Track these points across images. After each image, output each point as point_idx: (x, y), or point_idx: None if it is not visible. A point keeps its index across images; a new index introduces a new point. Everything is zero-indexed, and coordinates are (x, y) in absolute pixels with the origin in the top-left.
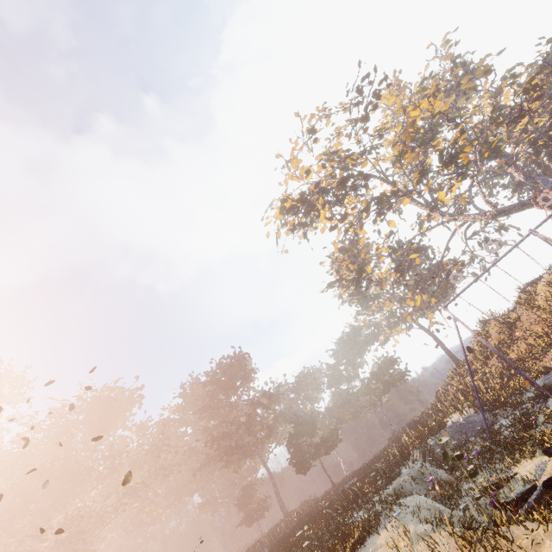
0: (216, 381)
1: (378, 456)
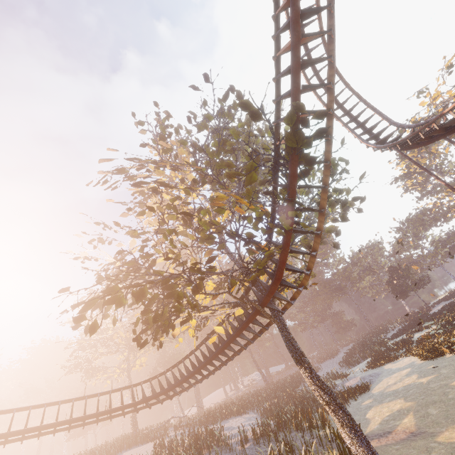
0: None
1: None
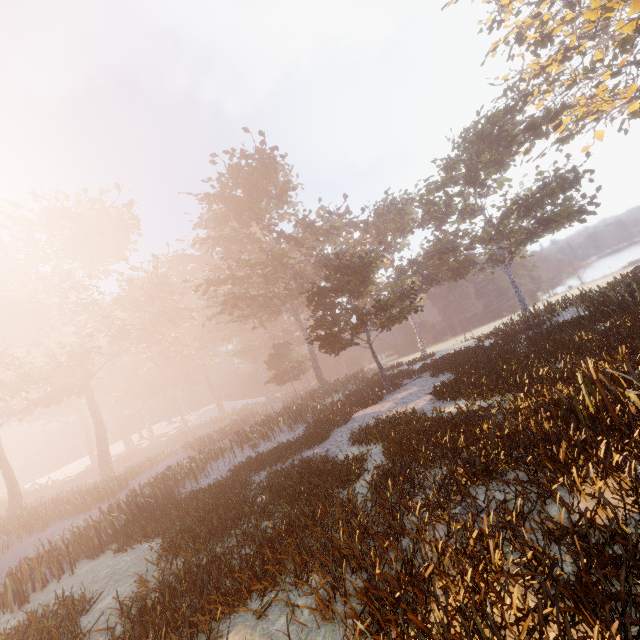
0: (219, 195)
1: (495, 352)
